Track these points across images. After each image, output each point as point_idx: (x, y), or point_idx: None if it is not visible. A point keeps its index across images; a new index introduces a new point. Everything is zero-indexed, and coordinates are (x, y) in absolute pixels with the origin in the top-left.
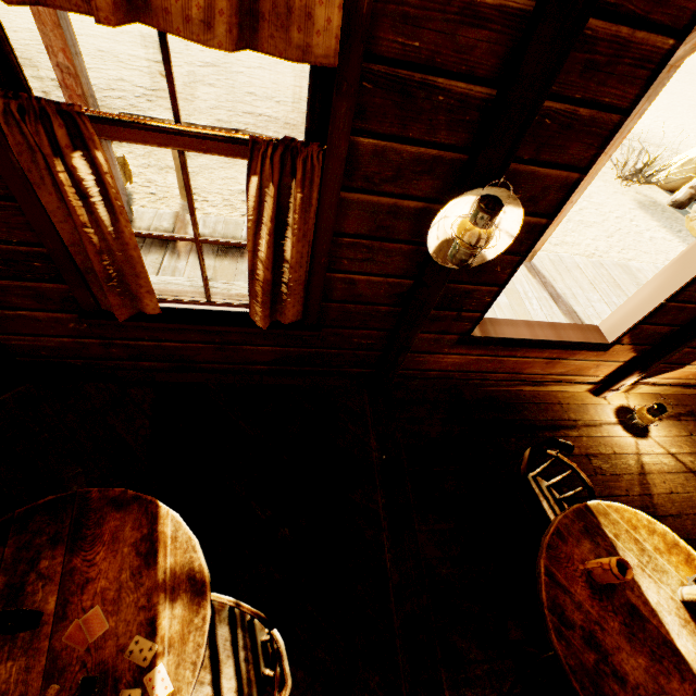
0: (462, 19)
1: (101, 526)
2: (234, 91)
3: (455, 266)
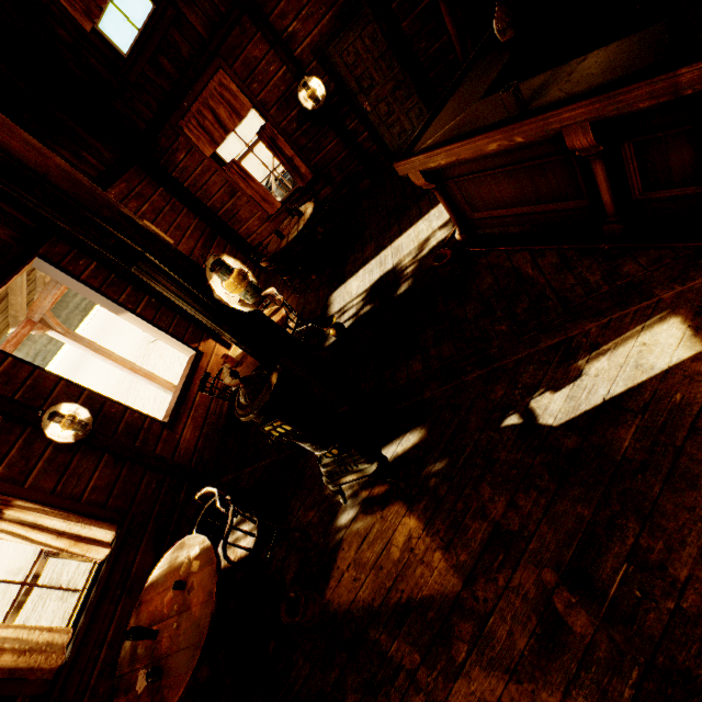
0: None
1: (142, 615)
2: None
3: (91, 430)
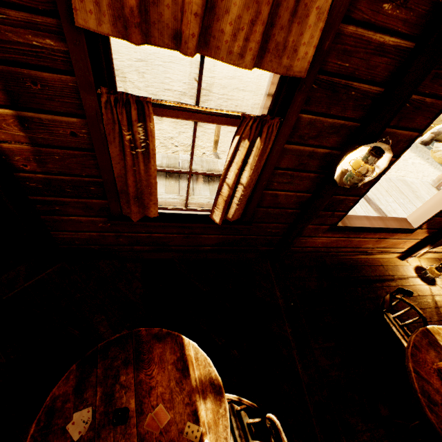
0: (375, 52)
1: (151, 353)
2: (158, 76)
3: (345, 186)
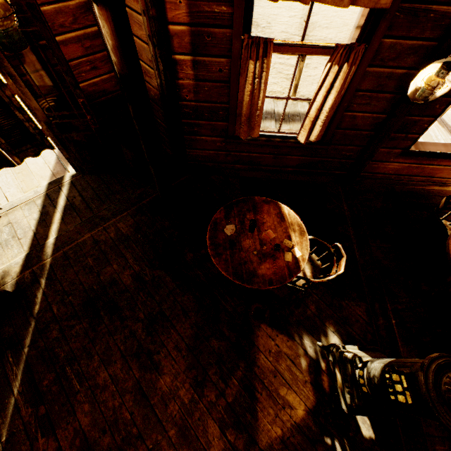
0: None
1: (262, 208)
2: None
3: (418, 102)
